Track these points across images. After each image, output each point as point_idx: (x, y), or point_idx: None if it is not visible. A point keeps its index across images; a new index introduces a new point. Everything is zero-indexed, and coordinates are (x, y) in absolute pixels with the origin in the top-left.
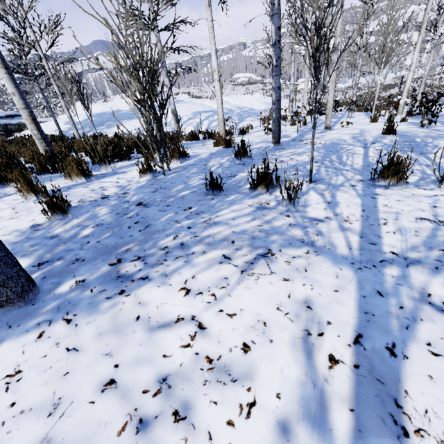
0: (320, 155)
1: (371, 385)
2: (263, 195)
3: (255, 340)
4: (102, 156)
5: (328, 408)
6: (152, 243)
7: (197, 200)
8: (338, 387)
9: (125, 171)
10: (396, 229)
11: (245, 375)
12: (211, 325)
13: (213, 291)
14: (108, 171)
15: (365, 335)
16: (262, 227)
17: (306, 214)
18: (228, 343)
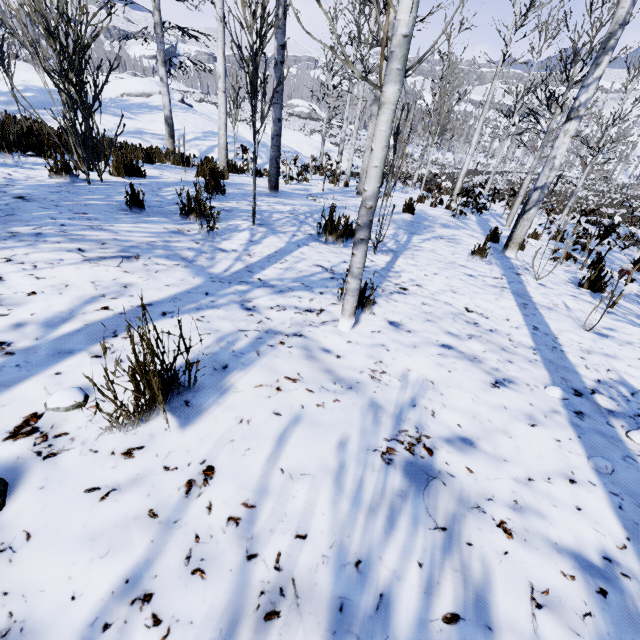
0: (307, 210)
1: (121, 321)
2: (193, 225)
3: (47, 291)
4: (7, 142)
5: (68, 322)
6: (2, 227)
7: (103, 211)
8: (91, 317)
9: (35, 168)
10: (285, 268)
11: (15, 304)
12: (12, 280)
13: (37, 264)
14: (7, 162)
15: (155, 305)
16: (155, 243)
17: (218, 244)
18: (18, 290)
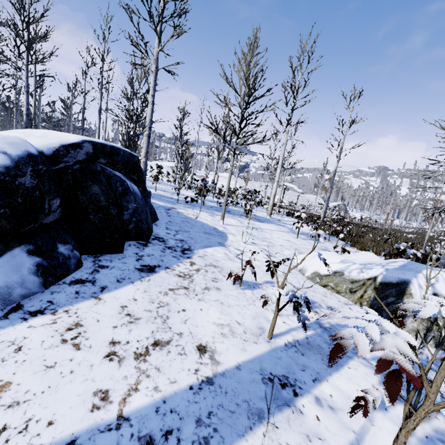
0: None
1: None
2: None
3: None
4: None
5: None
6: None
7: None
8: None
9: None
10: None
11: None
12: None
13: None
14: None
15: None
16: None
17: None
18: None
